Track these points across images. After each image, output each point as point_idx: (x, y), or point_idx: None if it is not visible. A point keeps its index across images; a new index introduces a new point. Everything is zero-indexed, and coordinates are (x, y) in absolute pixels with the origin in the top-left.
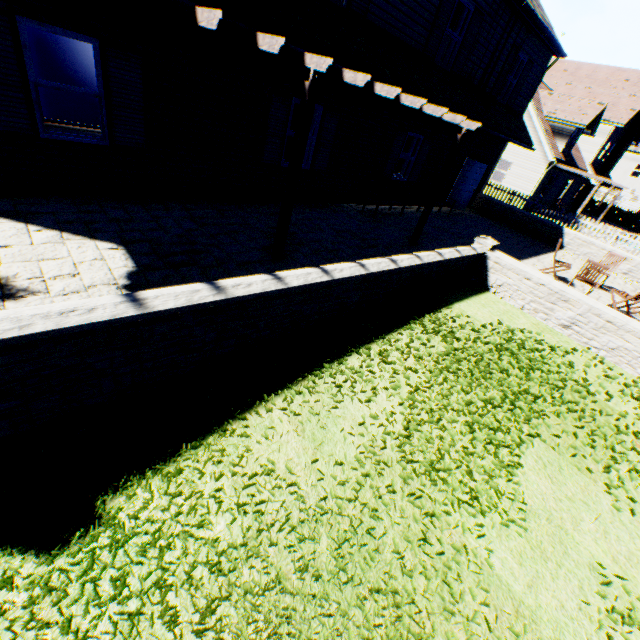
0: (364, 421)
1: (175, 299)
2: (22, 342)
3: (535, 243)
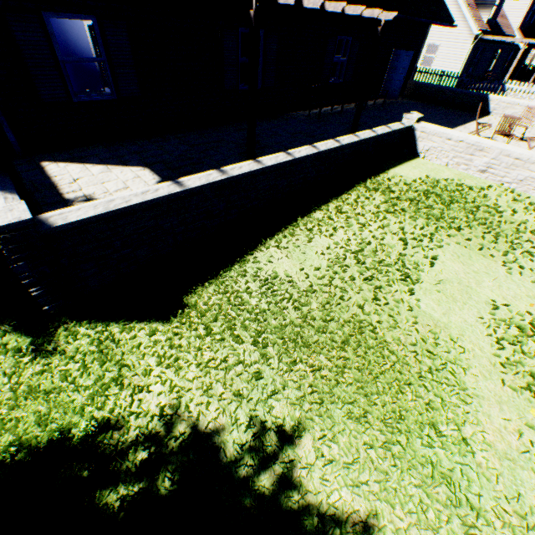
0: (330, 246)
1: (199, 180)
2: (128, 211)
3: (463, 114)
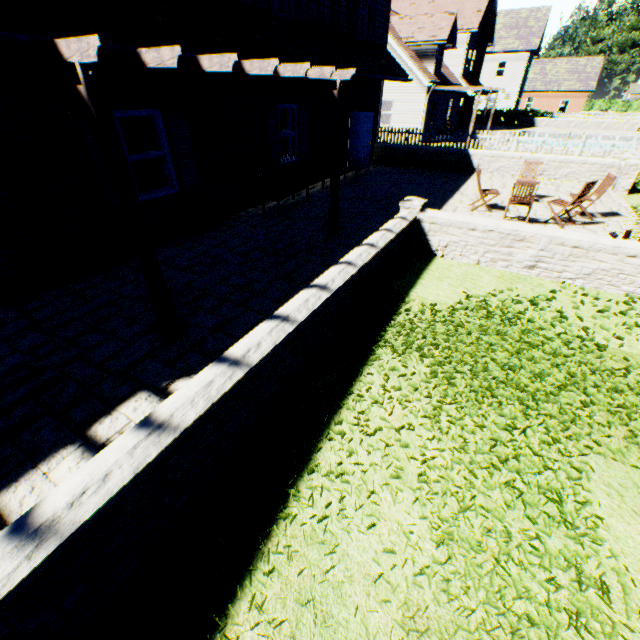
0: (381, 572)
1: None
2: None
3: (449, 176)
